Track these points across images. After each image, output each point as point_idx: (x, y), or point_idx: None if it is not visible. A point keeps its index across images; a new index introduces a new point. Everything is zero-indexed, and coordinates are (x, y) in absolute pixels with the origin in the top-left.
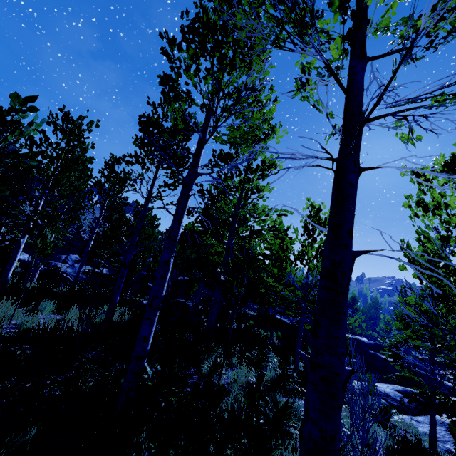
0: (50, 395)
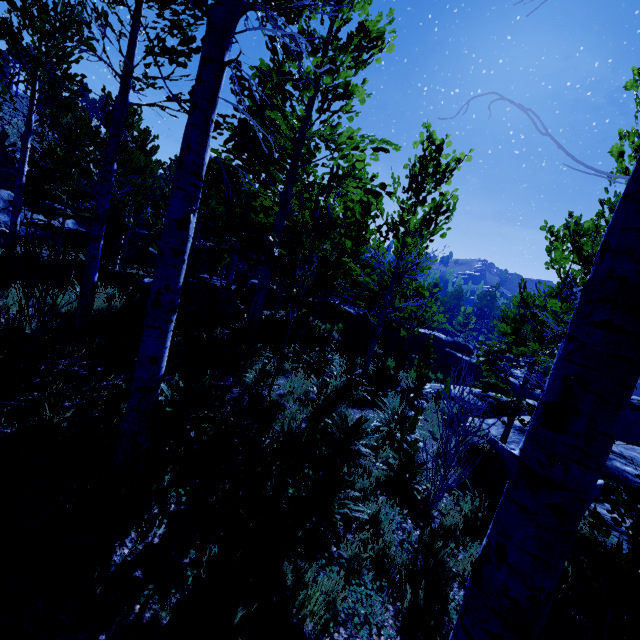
0: None
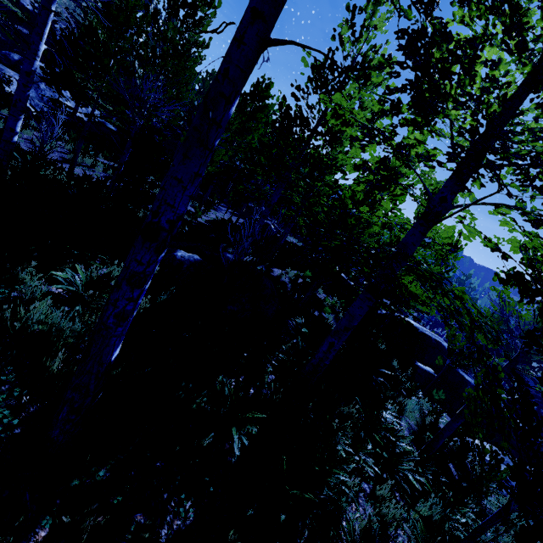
0: None
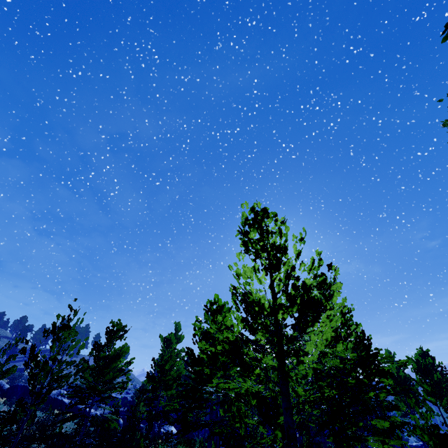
0: None
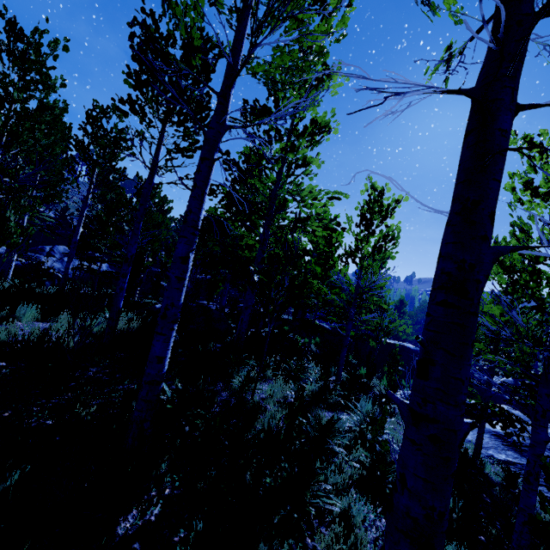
0: (38, 425)
